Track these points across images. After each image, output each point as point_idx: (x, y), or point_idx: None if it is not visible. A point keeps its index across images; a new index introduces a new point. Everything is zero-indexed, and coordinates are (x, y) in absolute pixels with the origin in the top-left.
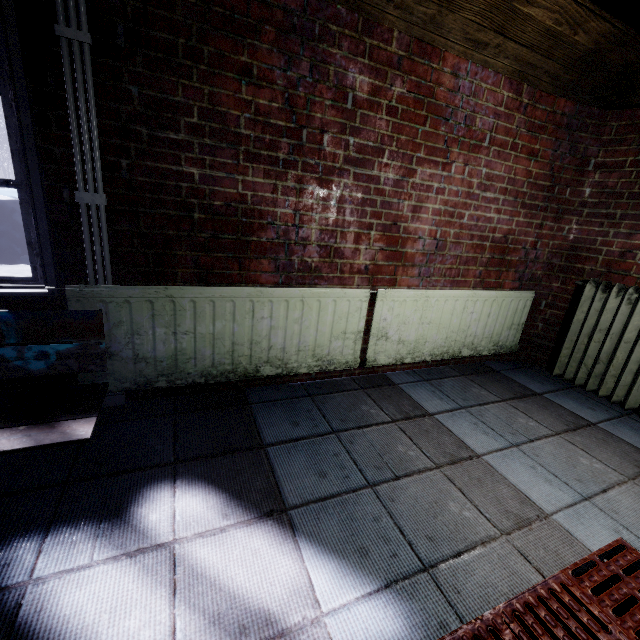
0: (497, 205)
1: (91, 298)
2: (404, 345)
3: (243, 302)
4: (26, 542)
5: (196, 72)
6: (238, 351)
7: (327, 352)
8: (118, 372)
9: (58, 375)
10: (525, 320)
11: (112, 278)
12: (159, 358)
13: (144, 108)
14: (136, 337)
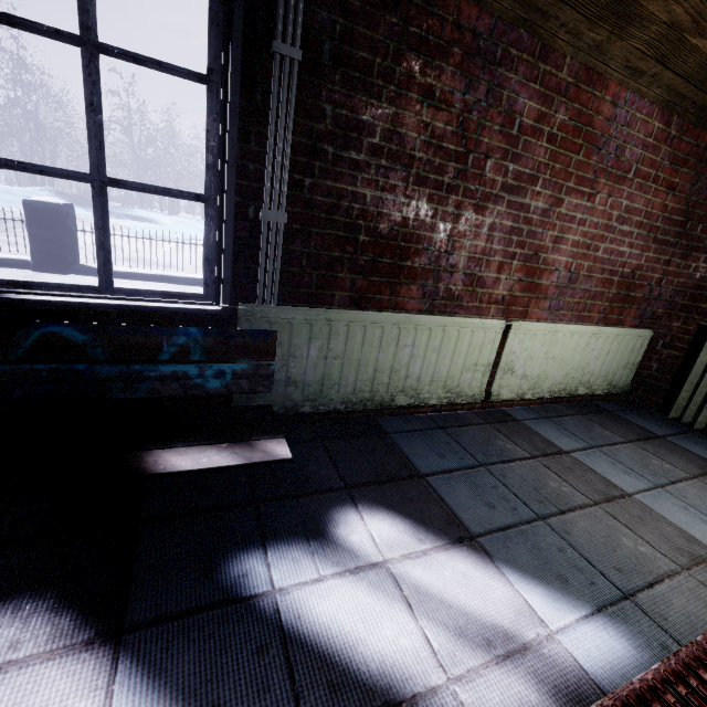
0: (631, 239)
1: (259, 318)
2: (527, 380)
3: (391, 328)
4: (251, 556)
5: (385, 92)
6: (378, 379)
7: (457, 384)
8: (269, 395)
9: (227, 395)
10: (640, 360)
11: (277, 298)
12: (307, 382)
13: (334, 127)
14: (291, 360)
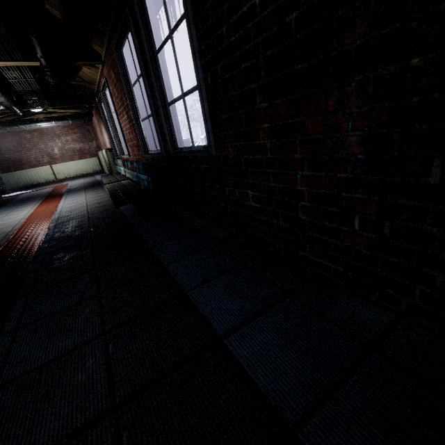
0: (73, 144)
1: None
2: (65, 174)
3: (24, 172)
4: None
5: (2, 144)
6: (28, 180)
7: (47, 178)
8: (8, 187)
9: None
10: (99, 163)
11: (2, 173)
12: (14, 184)
13: None
14: (9, 181)
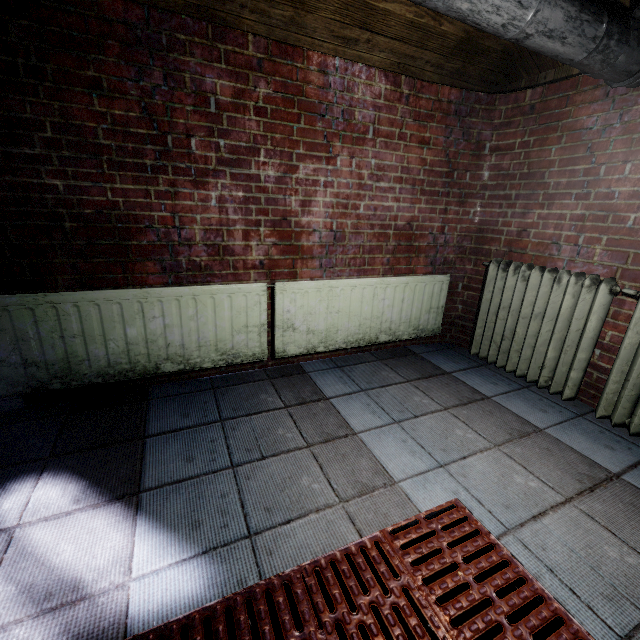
0: (394, 194)
1: None
2: (314, 335)
3: (130, 303)
4: None
5: (42, 89)
6: (134, 350)
7: (231, 346)
8: (9, 377)
9: None
10: (444, 303)
11: None
12: (50, 362)
13: None
14: (22, 343)
